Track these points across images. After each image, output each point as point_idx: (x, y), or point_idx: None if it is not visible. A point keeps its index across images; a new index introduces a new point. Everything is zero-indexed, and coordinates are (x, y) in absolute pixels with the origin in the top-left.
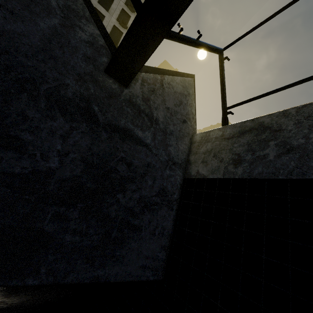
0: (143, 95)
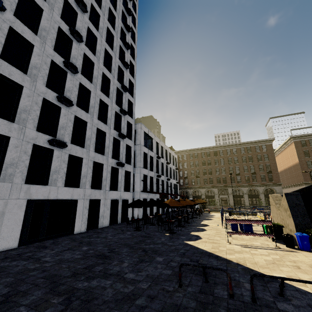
0: None
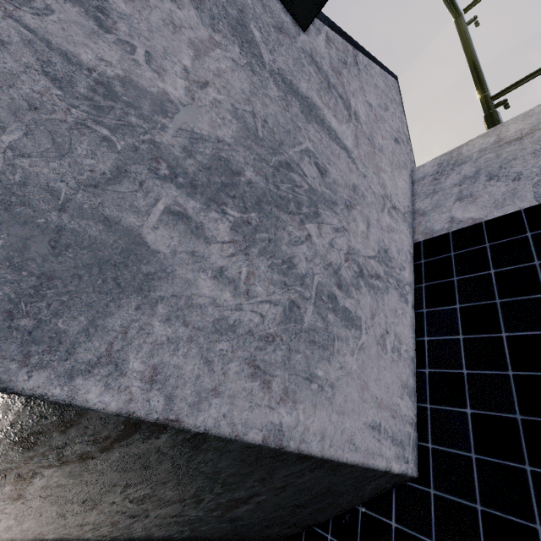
0: (331, 60)
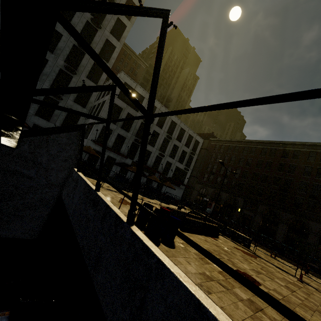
0: (30, 150)
